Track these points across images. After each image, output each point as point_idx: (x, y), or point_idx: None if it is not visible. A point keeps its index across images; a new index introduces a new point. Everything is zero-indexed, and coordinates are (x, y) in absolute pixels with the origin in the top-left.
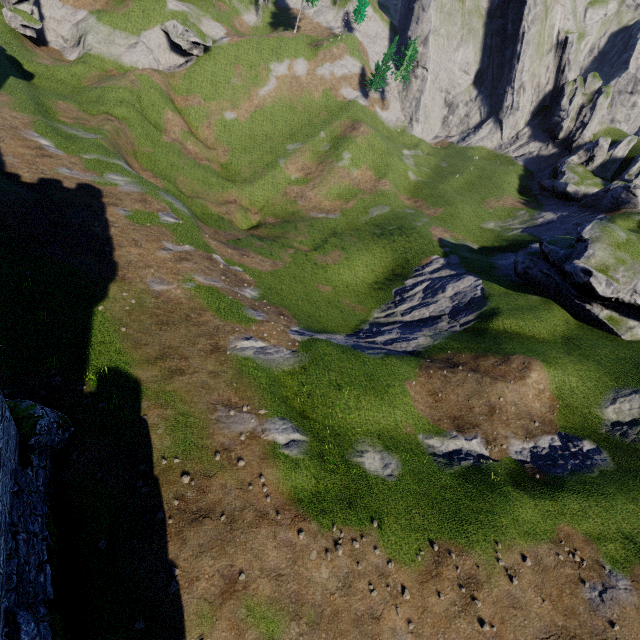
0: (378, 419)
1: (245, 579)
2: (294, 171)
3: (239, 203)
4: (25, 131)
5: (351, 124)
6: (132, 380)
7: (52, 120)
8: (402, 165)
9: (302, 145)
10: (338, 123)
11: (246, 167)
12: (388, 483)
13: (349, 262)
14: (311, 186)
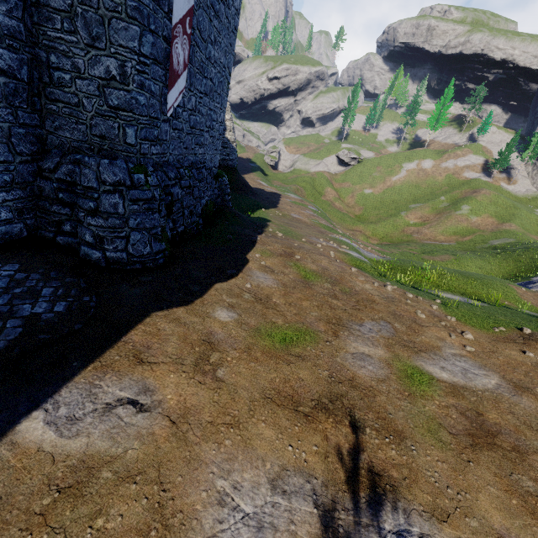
0: (464, 287)
1: (299, 259)
2: (413, 218)
3: (363, 233)
4: (257, 180)
5: (472, 190)
6: (267, 219)
7: (269, 182)
8: (533, 216)
9: (422, 204)
10: (458, 191)
11: (373, 216)
12: (465, 303)
13: (459, 262)
14: (427, 226)
